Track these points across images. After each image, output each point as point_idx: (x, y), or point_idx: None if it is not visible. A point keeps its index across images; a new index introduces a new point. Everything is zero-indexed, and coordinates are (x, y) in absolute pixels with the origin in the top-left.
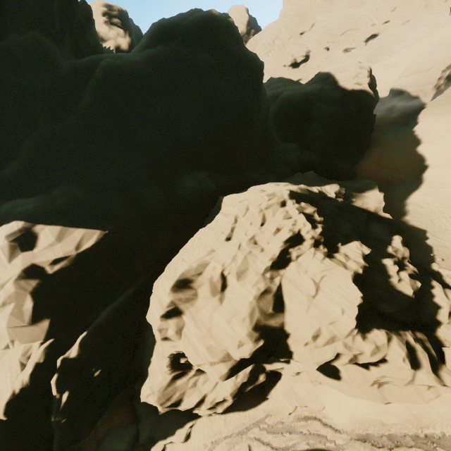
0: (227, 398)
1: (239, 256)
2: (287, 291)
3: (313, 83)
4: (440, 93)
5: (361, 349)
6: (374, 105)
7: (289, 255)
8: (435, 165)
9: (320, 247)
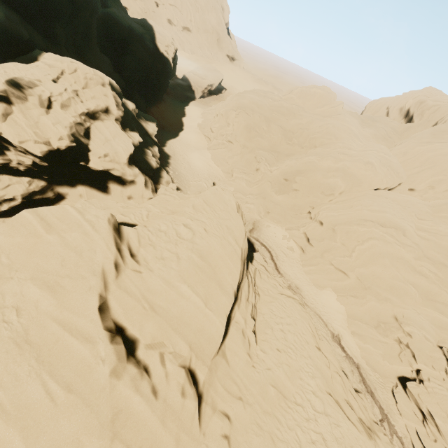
0: (18, 197)
1: (65, 95)
2: (94, 131)
3: (139, 23)
4: (204, 97)
5: (126, 171)
6: (172, 76)
7: (99, 115)
8: (186, 131)
9: (118, 123)
